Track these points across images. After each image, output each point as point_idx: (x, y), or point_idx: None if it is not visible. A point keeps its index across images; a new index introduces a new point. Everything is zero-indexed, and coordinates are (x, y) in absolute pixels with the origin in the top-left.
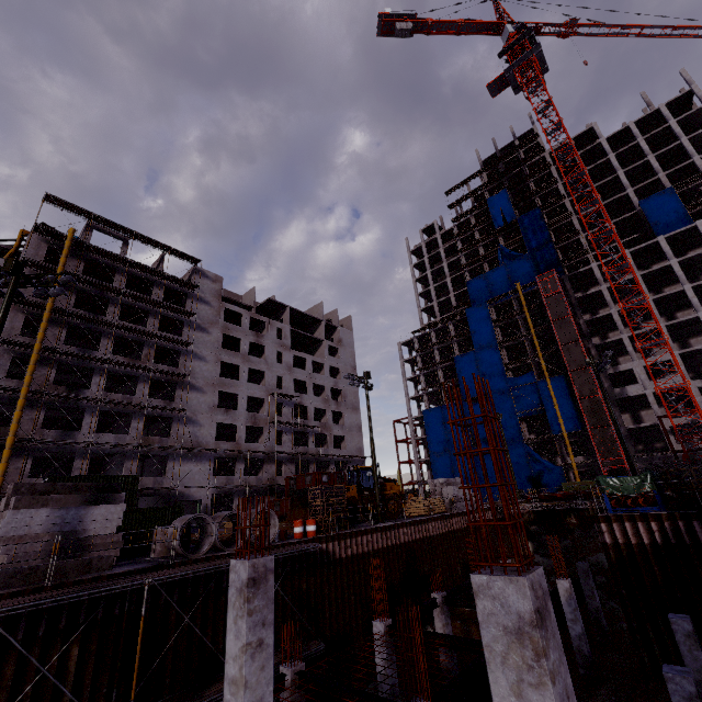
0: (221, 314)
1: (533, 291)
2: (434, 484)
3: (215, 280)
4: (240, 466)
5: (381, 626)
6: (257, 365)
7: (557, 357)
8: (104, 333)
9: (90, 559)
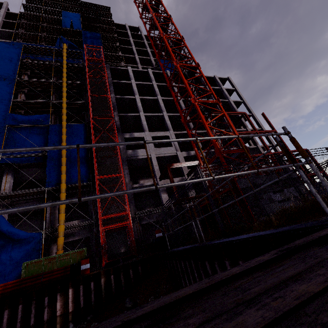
0: None
1: None
2: None
3: None
4: None
5: None
6: None
7: (83, 117)
8: None
9: None
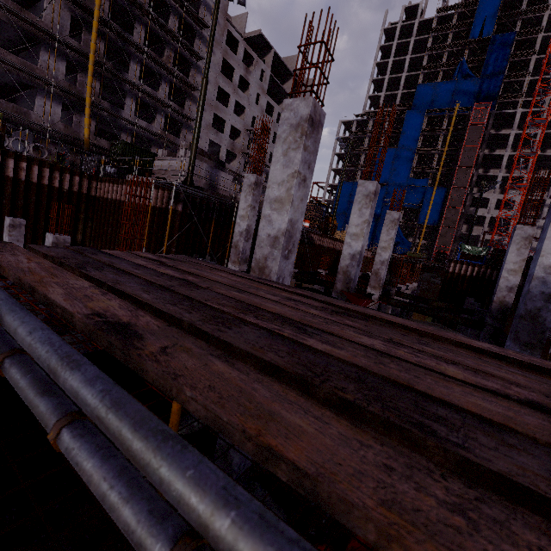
0: (224, 35)
1: (464, 115)
2: None
3: None
4: None
5: None
6: (241, 100)
7: (449, 174)
8: (137, 19)
9: (234, 200)
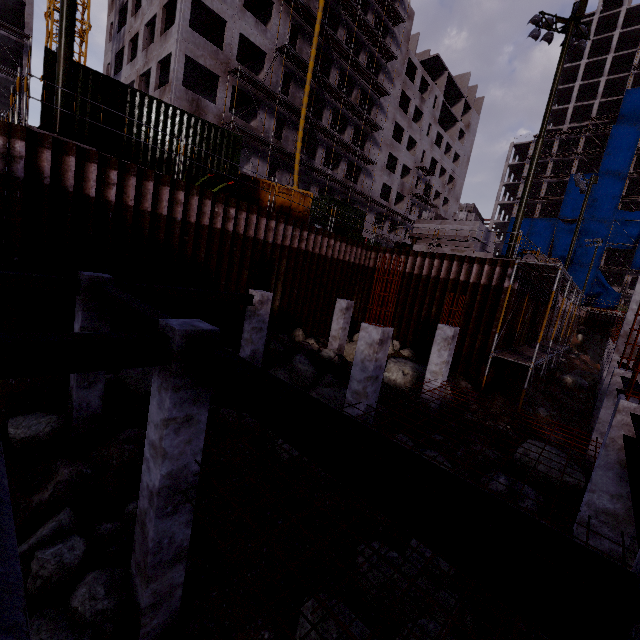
0: (405, 64)
1: None
2: None
3: (409, 15)
4: (387, 224)
5: None
6: (414, 134)
7: None
8: (334, 63)
9: None
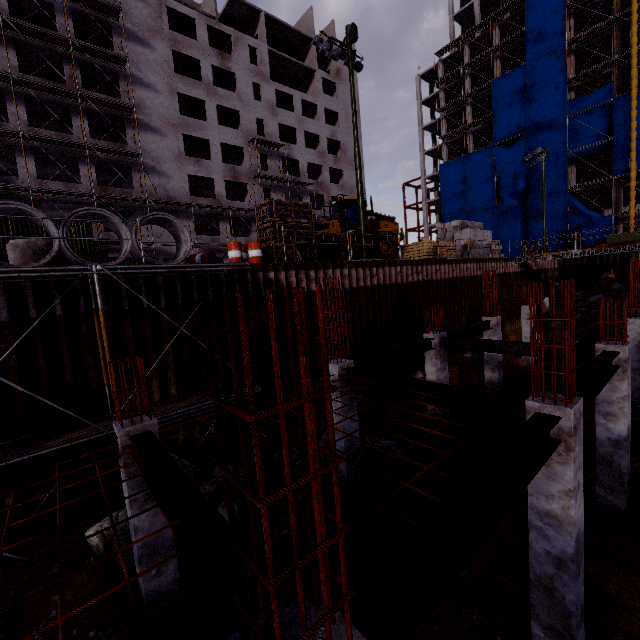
0: (162, 17)
1: None
2: (445, 229)
3: None
4: (225, 226)
5: (334, 369)
6: (227, 102)
7: None
8: None
9: None
